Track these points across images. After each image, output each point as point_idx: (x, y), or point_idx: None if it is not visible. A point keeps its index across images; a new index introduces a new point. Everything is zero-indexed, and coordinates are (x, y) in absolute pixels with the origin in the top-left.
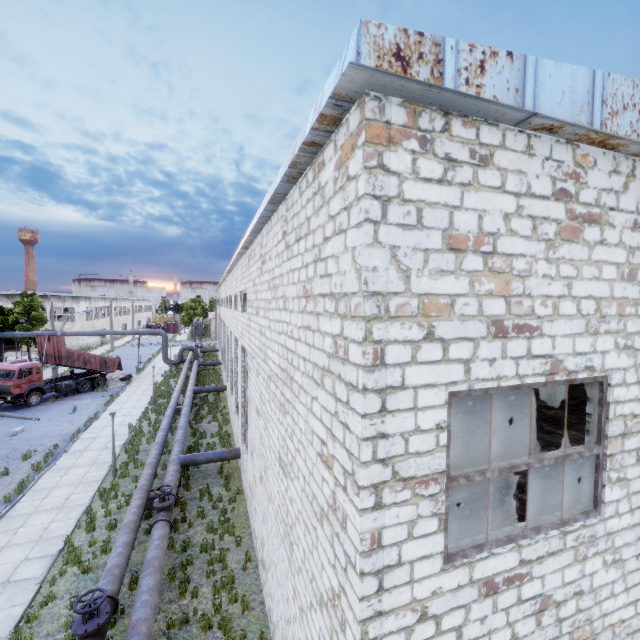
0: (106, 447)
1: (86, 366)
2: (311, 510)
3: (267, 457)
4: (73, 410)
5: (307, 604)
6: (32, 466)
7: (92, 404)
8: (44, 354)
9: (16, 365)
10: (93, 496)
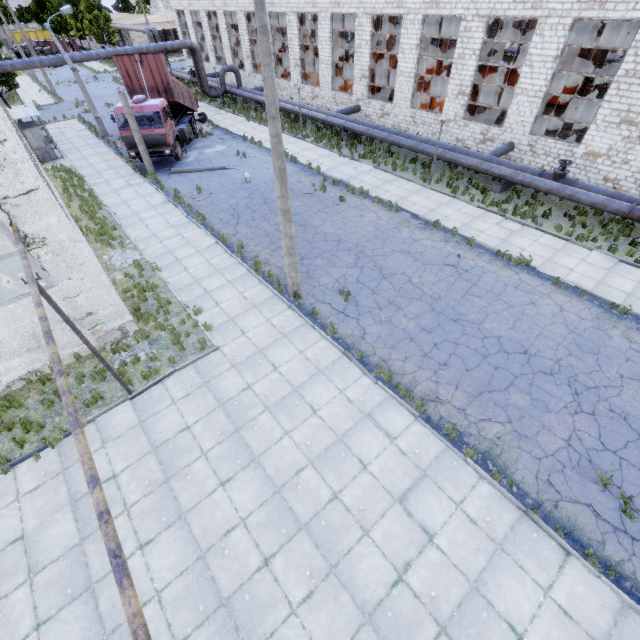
0: (364, 172)
1: (184, 103)
2: None
3: None
4: (243, 154)
5: None
6: (355, 191)
7: (238, 148)
8: (145, 87)
9: (152, 104)
10: (450, 194)
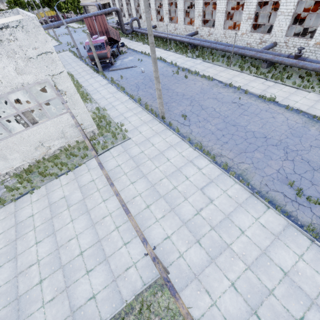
0: (198, 63)
1: (114, 37)
2: None
3: None
4: (141, 60)
5: None
6: (192, 72)
7: (138, 57)
8: (97, 32)
9: (100, 39)
10: (239, 71)
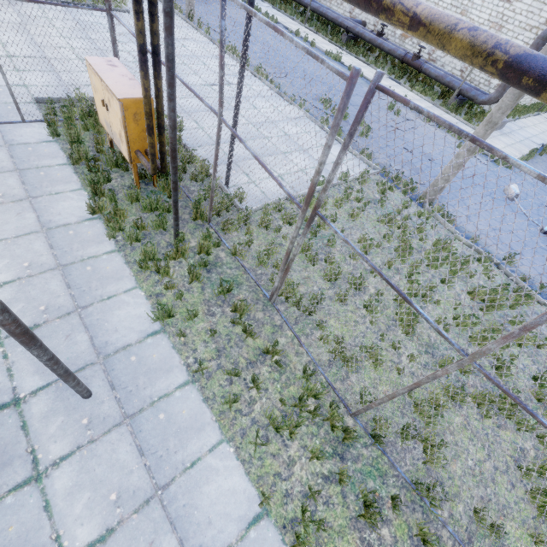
0: (264, 6)
1: None
2: (541, 4)
3: (473, 4)
4: None
5: (513, 37)
6: None
7: None
8: None
9: None
10: (314, 31)
